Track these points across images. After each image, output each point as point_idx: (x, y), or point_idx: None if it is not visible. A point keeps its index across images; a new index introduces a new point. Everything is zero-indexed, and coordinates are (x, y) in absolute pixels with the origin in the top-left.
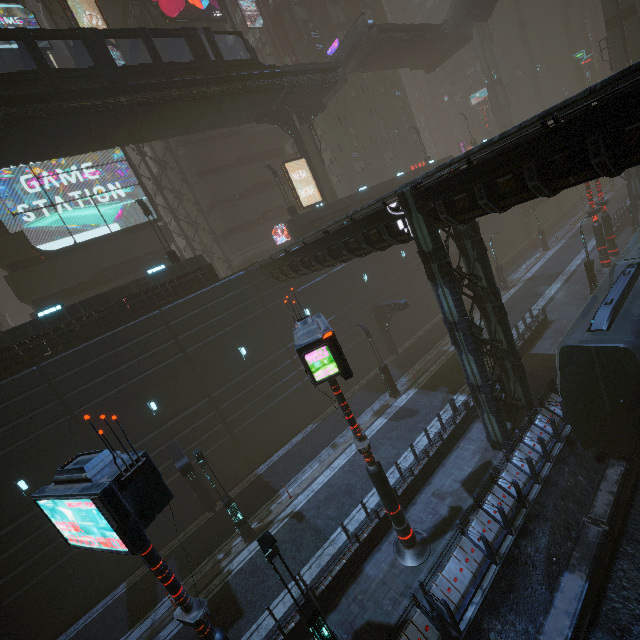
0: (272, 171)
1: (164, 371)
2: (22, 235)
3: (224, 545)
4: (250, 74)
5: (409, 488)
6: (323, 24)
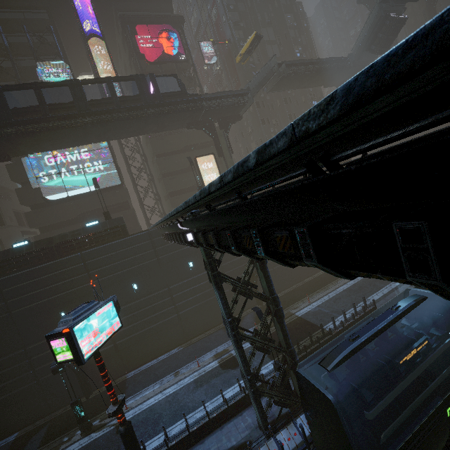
0: (190, 161)
1: (75, 293)
2: (39, 189)
3: (73, 430)
4: (176, 101)
5: (182, 442)
6: (262, 57)
